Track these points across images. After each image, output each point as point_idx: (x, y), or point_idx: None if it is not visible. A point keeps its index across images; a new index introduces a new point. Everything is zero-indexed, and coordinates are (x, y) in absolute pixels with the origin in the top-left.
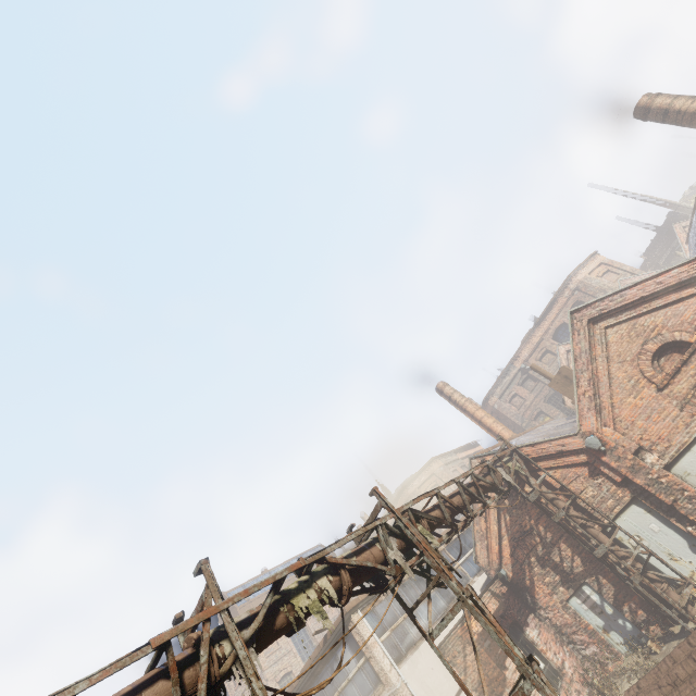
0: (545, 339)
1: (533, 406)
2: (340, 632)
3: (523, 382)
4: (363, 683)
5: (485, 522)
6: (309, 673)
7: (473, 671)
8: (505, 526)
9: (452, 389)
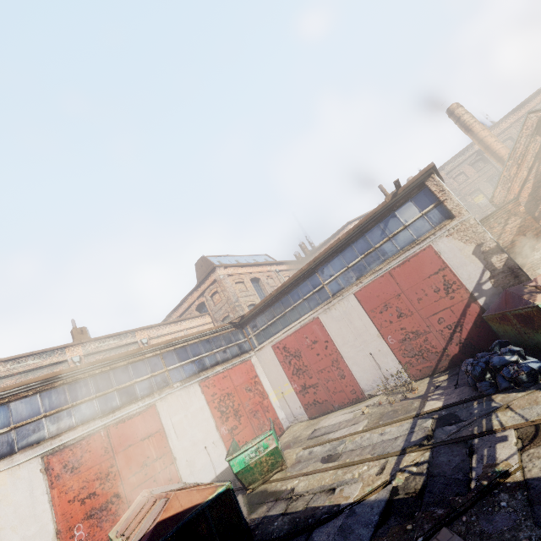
0: (513, 127)
1: (474, 183)
2: (409, 192)
3: (474, 163)
4: (423, 225)
5: (517, 168)
6: (358, 230)
7: (509, 235)
8: (535, 172)
9: (465, 111)
